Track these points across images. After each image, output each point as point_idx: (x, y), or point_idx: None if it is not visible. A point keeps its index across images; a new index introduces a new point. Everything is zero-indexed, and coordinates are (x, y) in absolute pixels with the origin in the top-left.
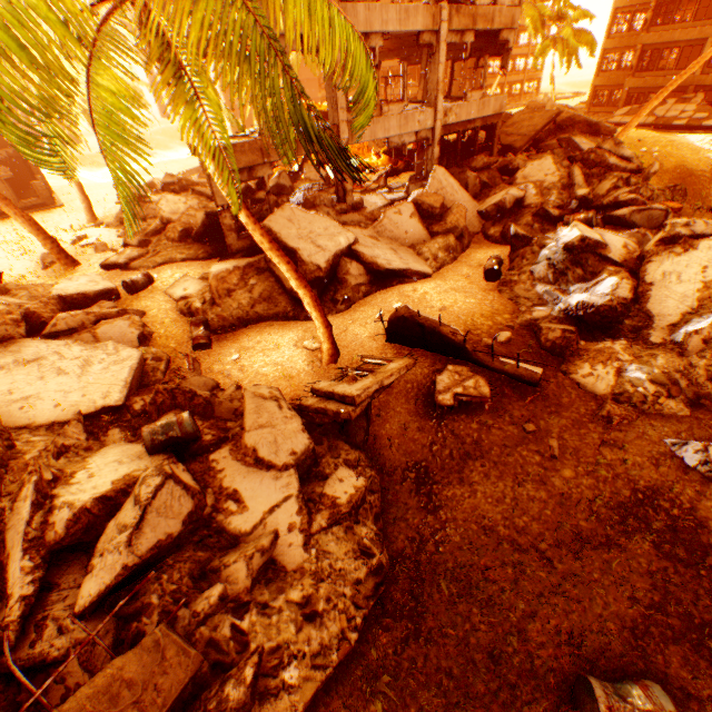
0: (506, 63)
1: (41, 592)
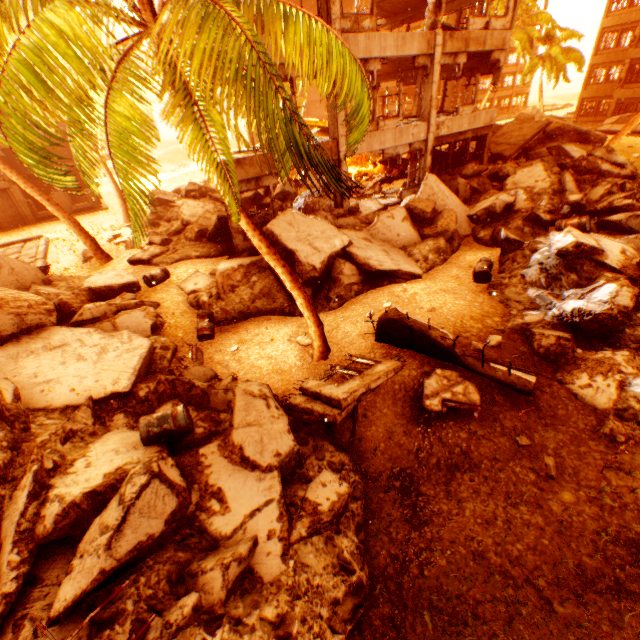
0: (497, 80)
1: (25, 586)
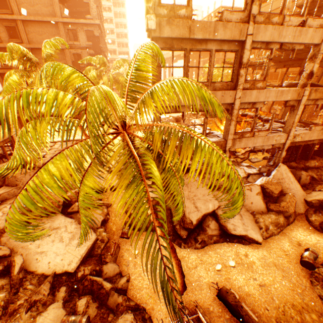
0: None
1: None
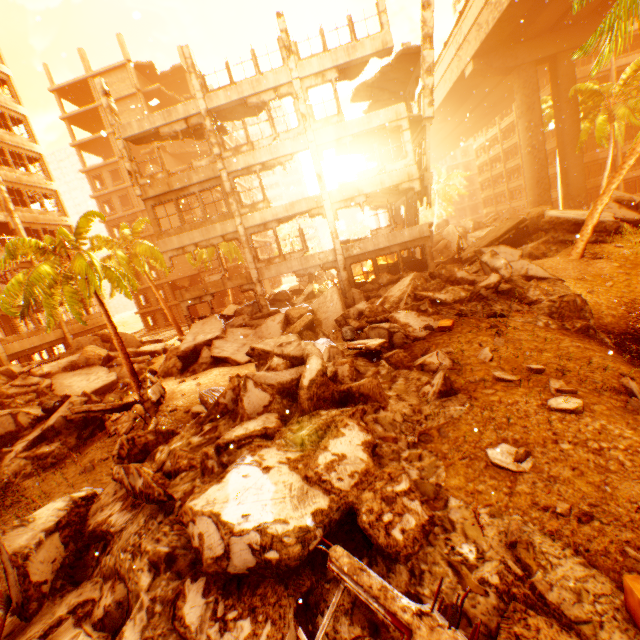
0: (427, 199)
1: None
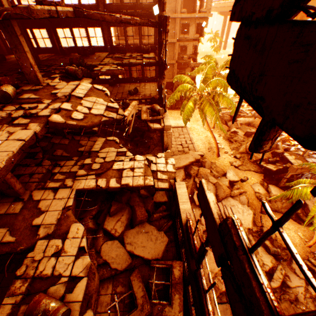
0: None
1: None
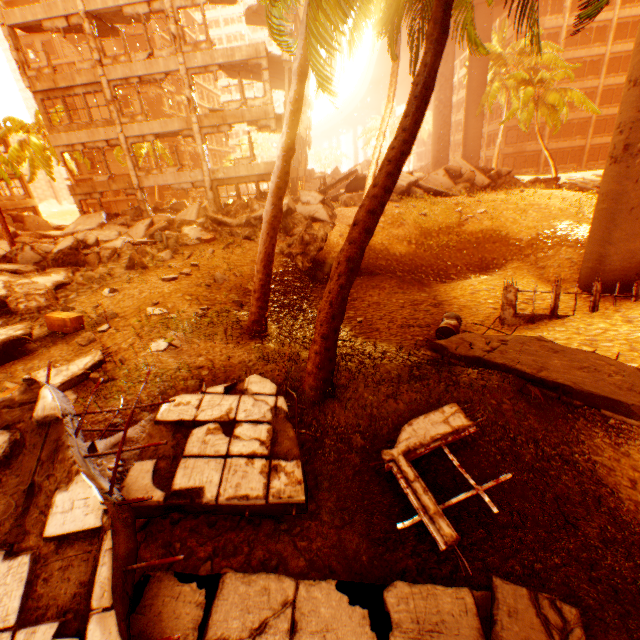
0: None
1: None
